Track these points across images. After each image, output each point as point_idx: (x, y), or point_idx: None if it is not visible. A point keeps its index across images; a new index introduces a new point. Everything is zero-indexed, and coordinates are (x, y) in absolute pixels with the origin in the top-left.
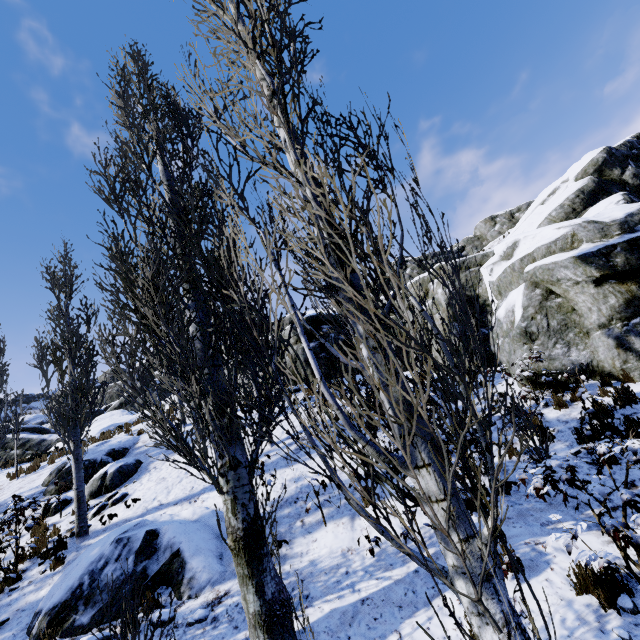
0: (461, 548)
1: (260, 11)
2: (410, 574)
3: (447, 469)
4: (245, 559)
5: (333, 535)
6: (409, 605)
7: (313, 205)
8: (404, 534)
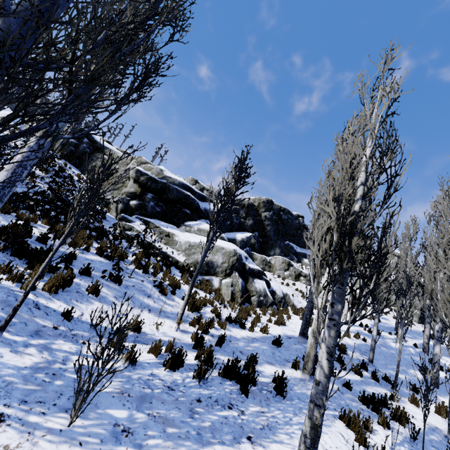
0: None
1: None
2: None
3: None
4: None
5: None
6: None
7: None
8: None
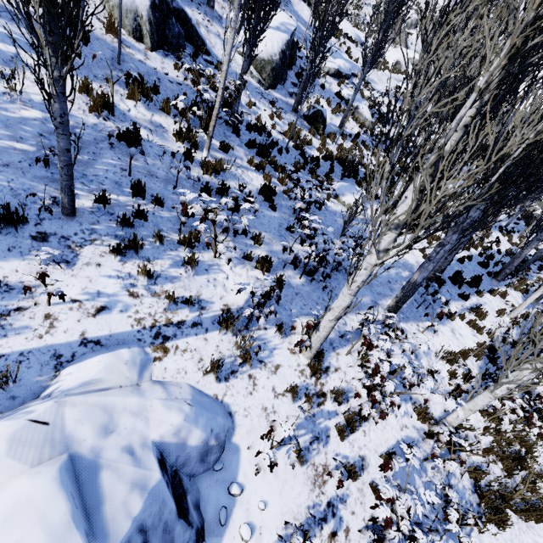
0: None
1: None
2: None
3: None
4: None
5: None
6: None
7: None
8: None
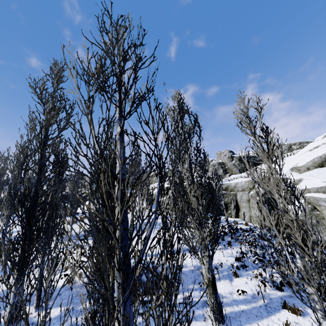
0: (323, 305)
1: (278, 160)
2: (258, 306)
3: (323, 290)
4: (212, 288)
5: (224, 285)
6: (259, 316)
7: (294, 223)
8: (257, 293)
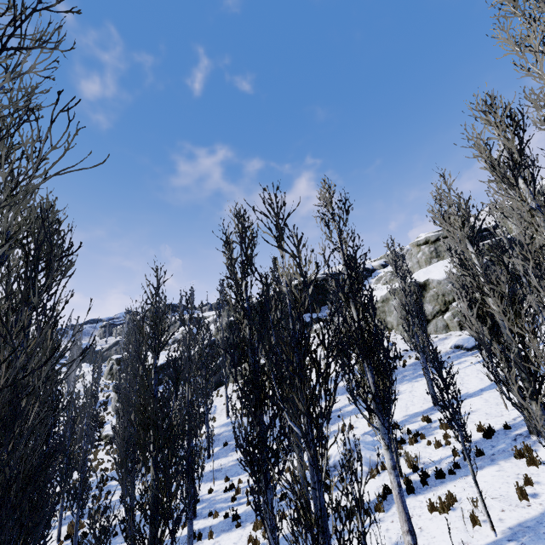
0: None
1: None
2: None
3: None
4: None
5: None
6: None
7: None
8: None
